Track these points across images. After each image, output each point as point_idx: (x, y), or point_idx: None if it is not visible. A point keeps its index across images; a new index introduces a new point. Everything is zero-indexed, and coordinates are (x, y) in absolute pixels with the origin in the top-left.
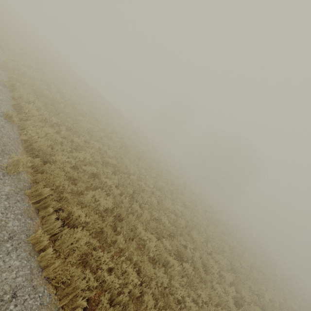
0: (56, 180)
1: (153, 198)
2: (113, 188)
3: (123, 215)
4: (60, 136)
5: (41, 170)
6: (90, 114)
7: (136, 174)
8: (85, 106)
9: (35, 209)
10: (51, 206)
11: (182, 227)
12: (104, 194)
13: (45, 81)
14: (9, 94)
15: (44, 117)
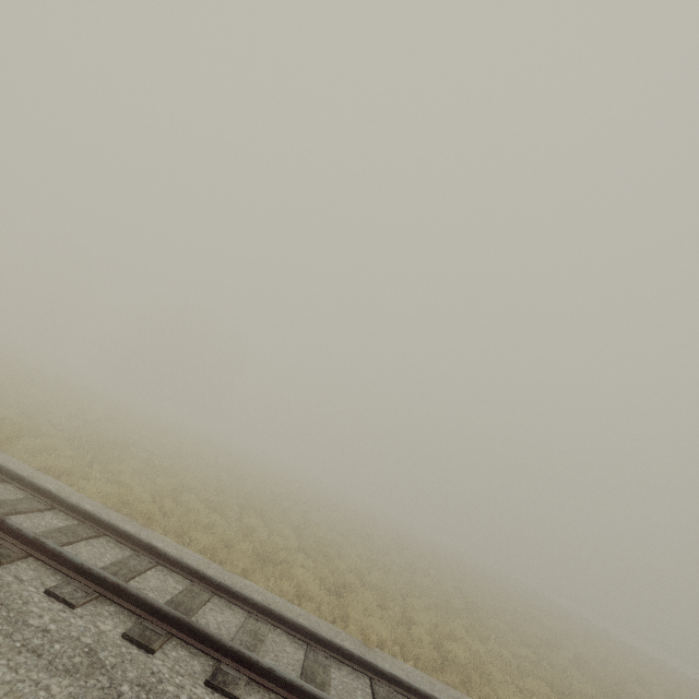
0: None
1: None
2: None
3: None
4: None
5: None
6: None
7: None
8: None
9: None
10: None
11: None
12: None
13: None
14: None
15: None
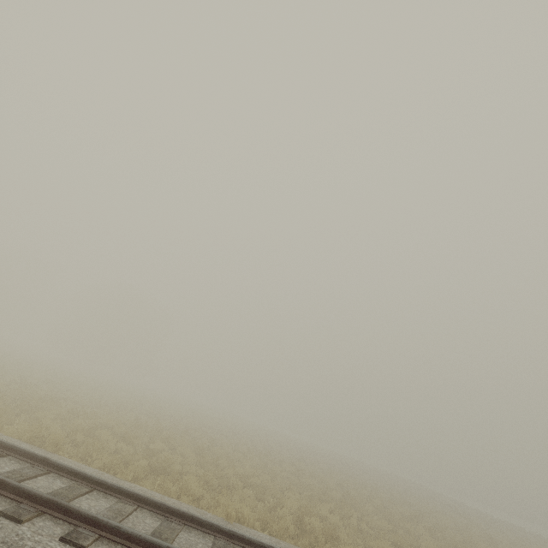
0: None
1: None
2: None
3: None
4: None
5: None
6: None
7: None
8: None
9: None
10: None
11: None
12: None
13: None
14: None
15: None
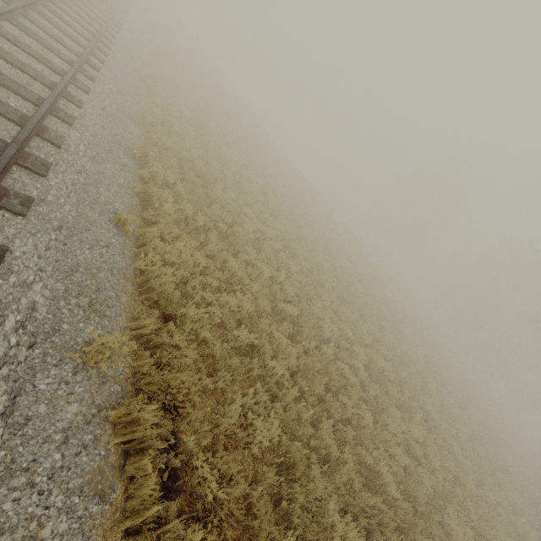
0: (175, 377)
1: (365, 411)
2: (286, 384)
3: (298, 475)
4: (206, 253)
5: (154, 342)
6: (264, 200)
7: (333, 338)
8: (258, 184)
9: (120, 454)
10: (151, 454)
11: (426, 500)
12: (266, 399)
13: (202, 140)
14: (137, 171)
15: (184, 216)
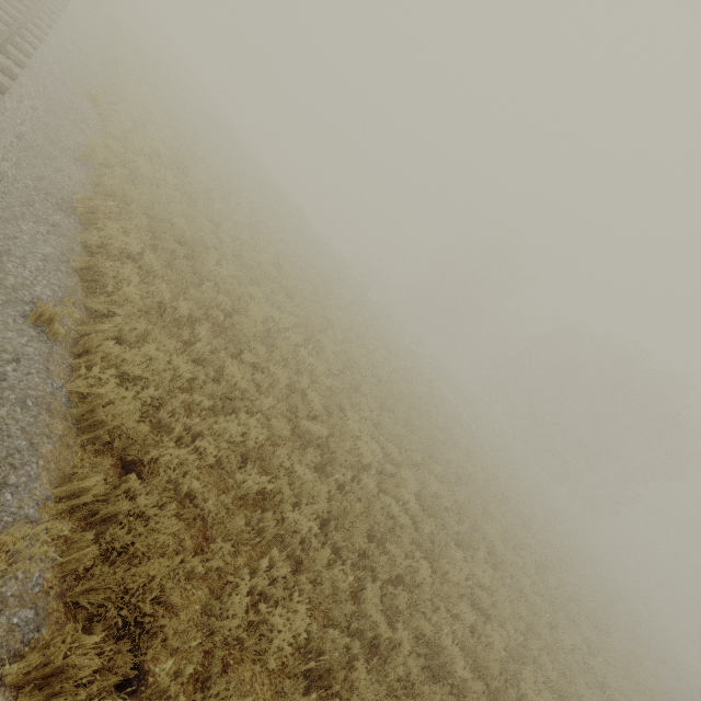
0: (137, 573)
1: (420, 560)
2: (315, 544)
3: (337, 689)
4: (192, 357)
5: (101, 513)
6: (277, 276)
7: (374, 461)
8: (268, 254)
9: None
10: None
11: (499, 671)
12: (286, 572)
13: (185, 191)
14: (78, 234)
15: (156, 304)
